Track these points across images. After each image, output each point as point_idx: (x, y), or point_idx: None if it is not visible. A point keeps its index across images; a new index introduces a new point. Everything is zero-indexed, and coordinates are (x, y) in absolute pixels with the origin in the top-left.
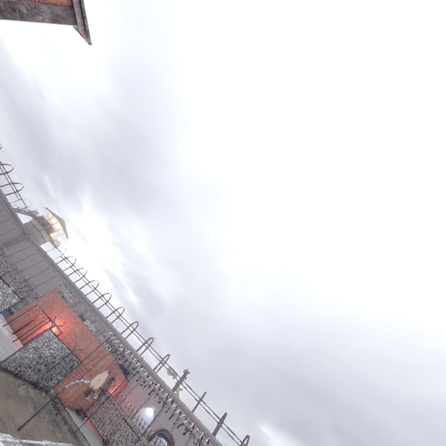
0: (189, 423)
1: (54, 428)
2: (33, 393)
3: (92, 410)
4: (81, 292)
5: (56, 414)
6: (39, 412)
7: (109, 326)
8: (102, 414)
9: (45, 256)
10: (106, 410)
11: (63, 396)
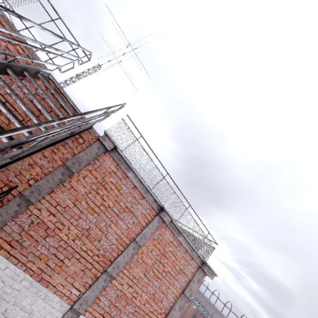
0: None
1: None
2: None
3: None
4: None
5: None
6: None
7: (201, 294)
8: None
9: None
10: None
11: None
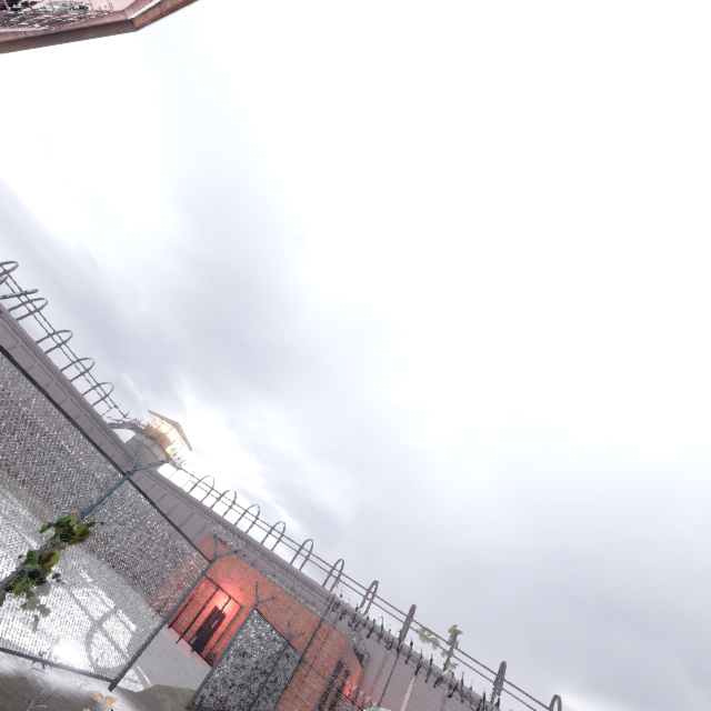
0: None
1: None
2: None
3: None
4: (239, 530)
5: None
6: None
7: (300, 577)
8: None
9: (168, 485)
10: None
11: None
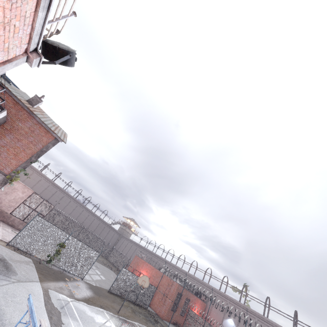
0: (265, 325)
1: (147, 322)
2: (133, 306)
3: (186, 324)
4: (156, 254)
5: (151, 318)
6: (136, 313)
7: (179, 269)
8: (192, 325)
9: (132, 242)
10: (194, 322)
11: (160, 313)
